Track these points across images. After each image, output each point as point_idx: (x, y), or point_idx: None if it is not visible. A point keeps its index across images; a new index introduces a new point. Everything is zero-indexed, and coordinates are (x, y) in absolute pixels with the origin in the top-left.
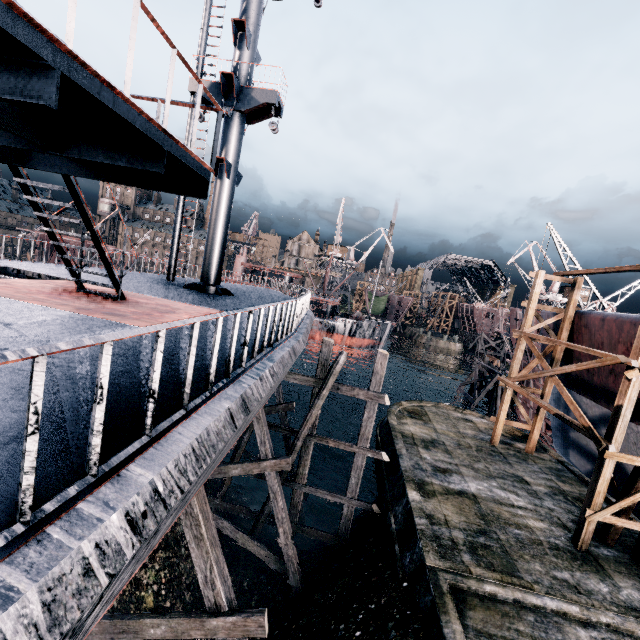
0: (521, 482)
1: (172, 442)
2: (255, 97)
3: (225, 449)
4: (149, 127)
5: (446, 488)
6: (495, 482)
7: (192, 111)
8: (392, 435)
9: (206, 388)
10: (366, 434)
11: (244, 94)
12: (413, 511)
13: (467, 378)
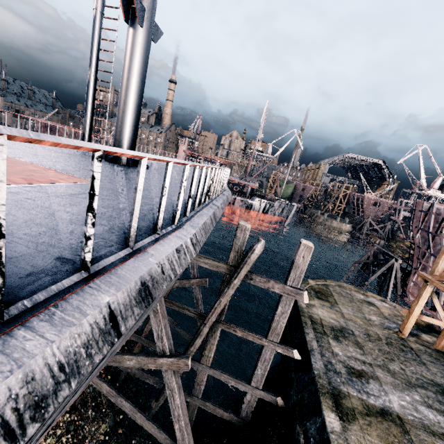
0: None
1: None
2: None
3: None
4: None
5: (366, 404)
6: (417, 394)
7: None
8: (301, 321)
9: None
10: (278, 329)
11: None
12: None
13: (362, 257)
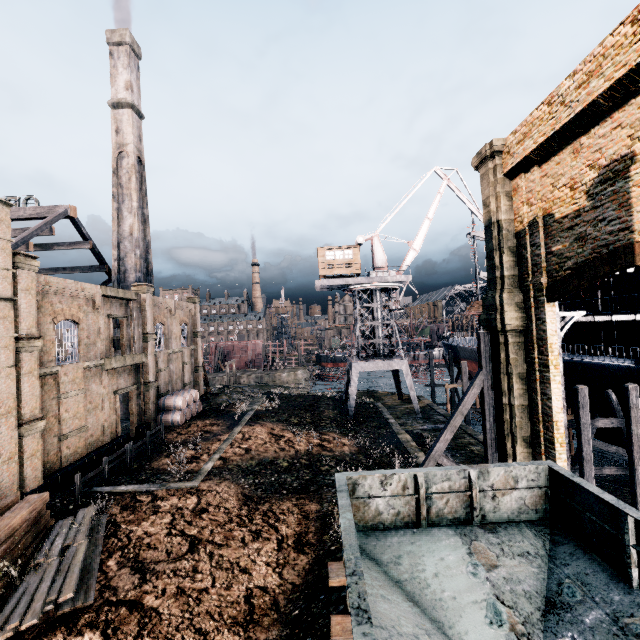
0: None
1: None
2: None
3: None
4: None
5: None
6: None
7: (478, 281)
8: None
9: None
10: None
11: None
12: None
13: None
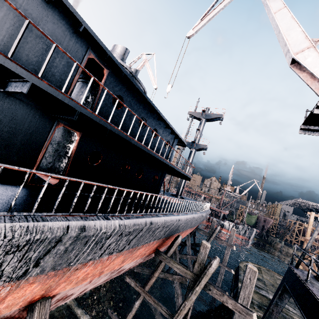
0: None
1: (187, 214)
2: (200, 146)
3: (189, 224)
4: (186, 174)
5: (257, 291)
6: None
7: (182, 147)
8: (239, 269)
9: (188, 211)
10: (225, 260)
11: (197, 145)
12: (238, 288)
13: None
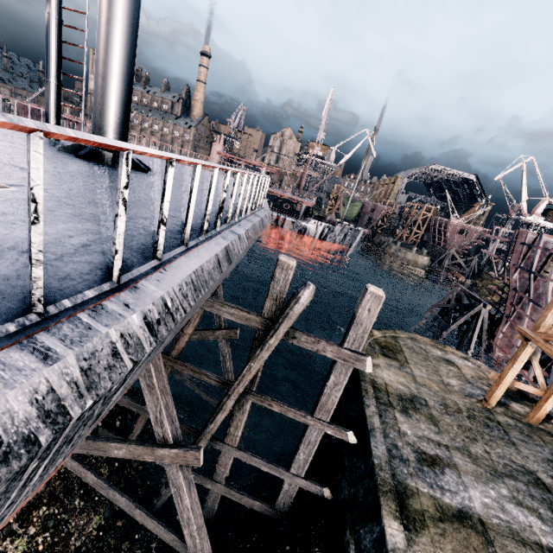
0: (538, 486)
1: None
2: None
3: None
4: None
5: (439, 504)
6: (504, 487)
7: None
8: (361, 388)
9: None
10: (328, 405)
11: None
12: None
13: (441, 300)
